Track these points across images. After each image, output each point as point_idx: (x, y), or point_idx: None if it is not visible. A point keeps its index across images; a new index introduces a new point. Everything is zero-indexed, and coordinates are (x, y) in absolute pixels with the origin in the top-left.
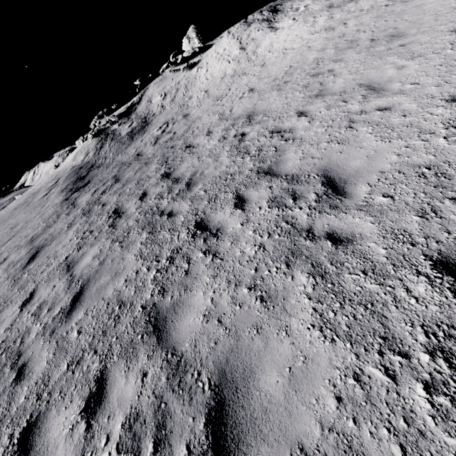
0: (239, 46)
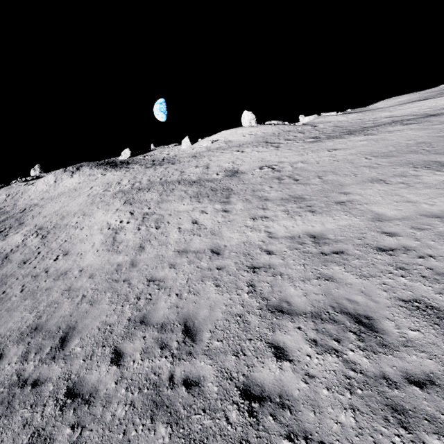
0: (55, 180)
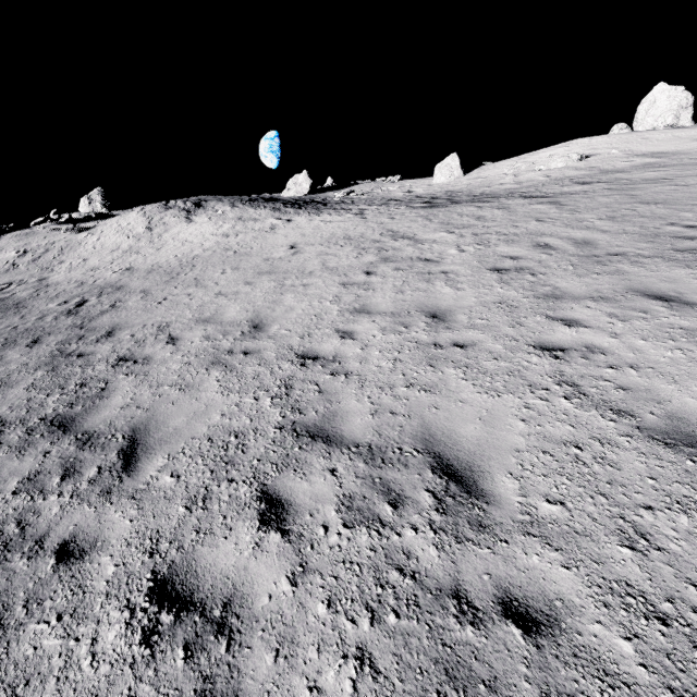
0: (147, 226)
